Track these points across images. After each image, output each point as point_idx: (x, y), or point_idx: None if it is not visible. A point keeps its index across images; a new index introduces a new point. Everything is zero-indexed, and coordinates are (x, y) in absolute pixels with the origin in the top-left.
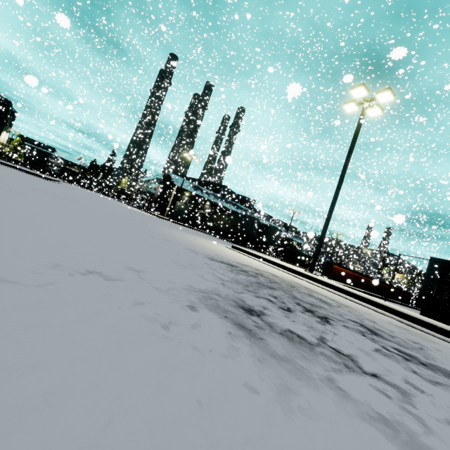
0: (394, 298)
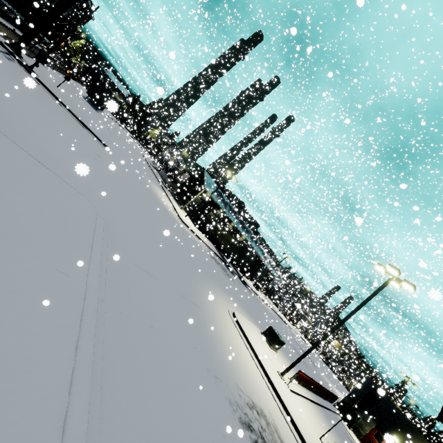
0: (325, 398)
